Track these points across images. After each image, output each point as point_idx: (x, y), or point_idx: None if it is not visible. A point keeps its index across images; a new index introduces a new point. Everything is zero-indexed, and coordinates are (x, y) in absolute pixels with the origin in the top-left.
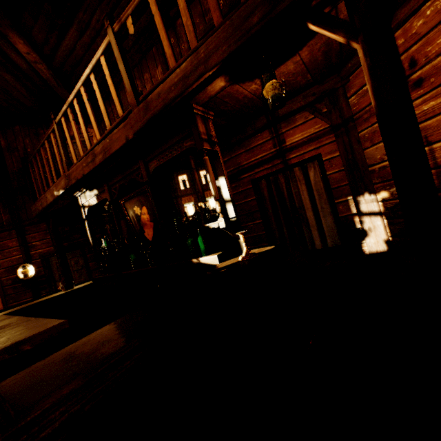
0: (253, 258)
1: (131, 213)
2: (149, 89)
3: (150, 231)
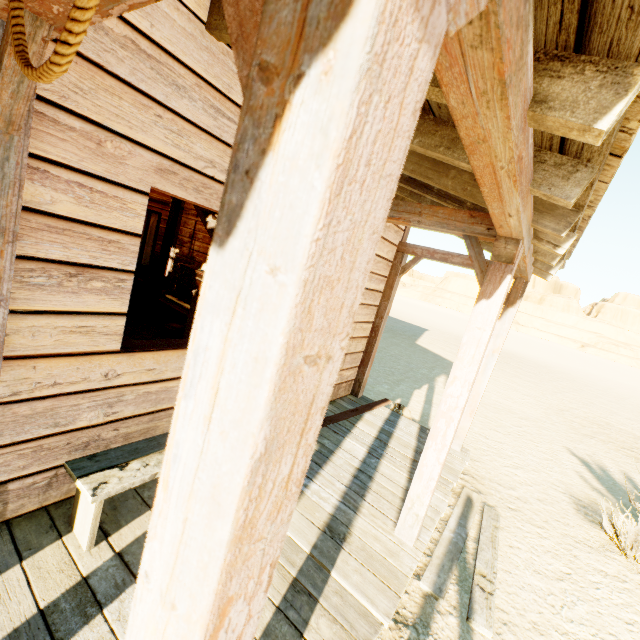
0: None
1: None
2: None
3: None
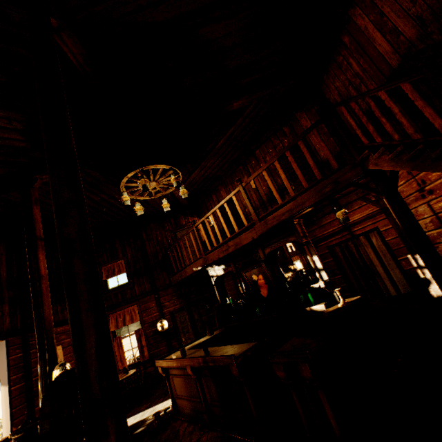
0: (348, 305)
1: (250, 279)
2: (266, 213)
3: (265, 290)
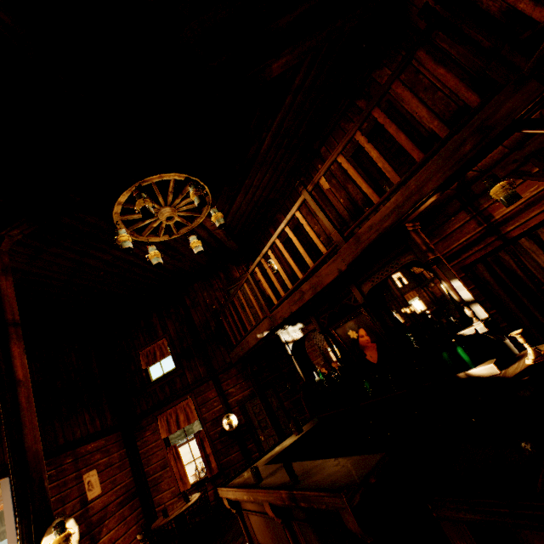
0: None
1: (345, 339)
2: (354, 225)
3: (373, 353)
